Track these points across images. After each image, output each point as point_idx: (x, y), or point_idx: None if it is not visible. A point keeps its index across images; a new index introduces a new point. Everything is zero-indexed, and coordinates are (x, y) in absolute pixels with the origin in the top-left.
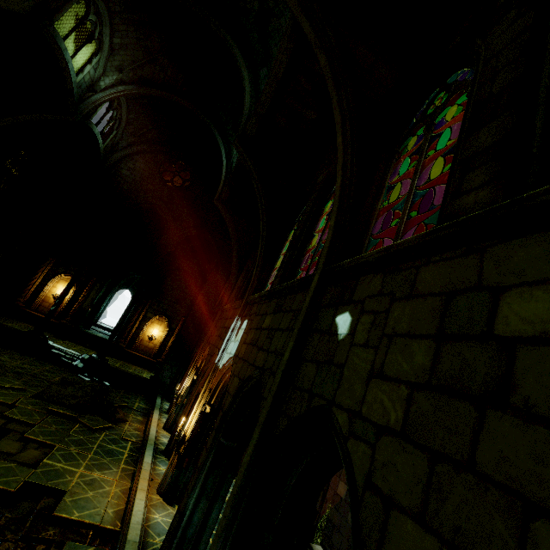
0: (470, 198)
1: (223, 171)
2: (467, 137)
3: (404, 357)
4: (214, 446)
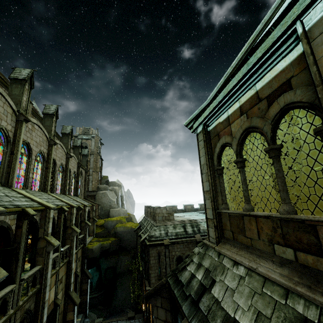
0: None
1: None
2: None
3: None
4: None
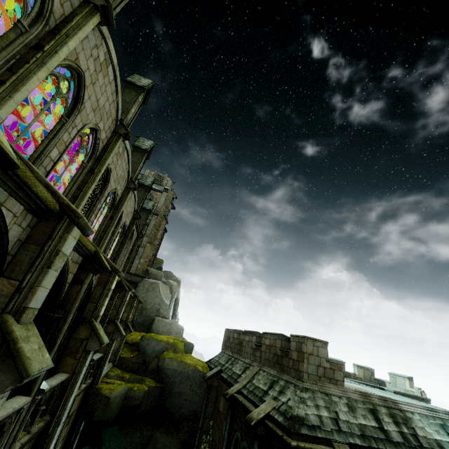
0: None
1: None
2: None
3: None
4: None
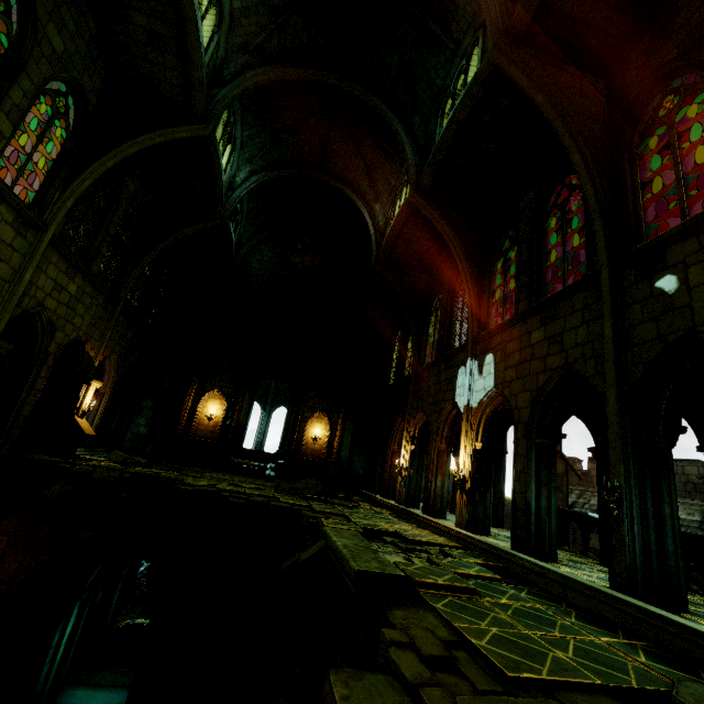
0: None
1: (370, 233)
2: None
3: None
4: (530, 449)
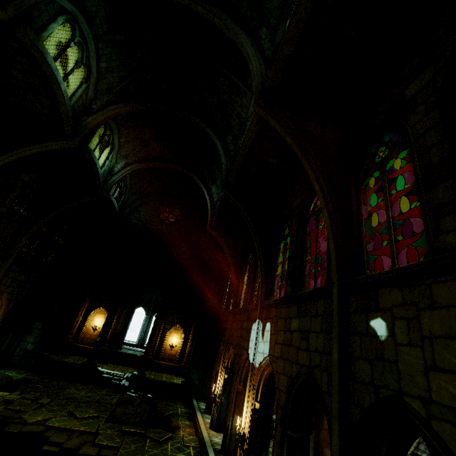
0: (451, 238)
1: (208, 205)
2: (427, 192)
3: (450, 354)
4: (284, 439)
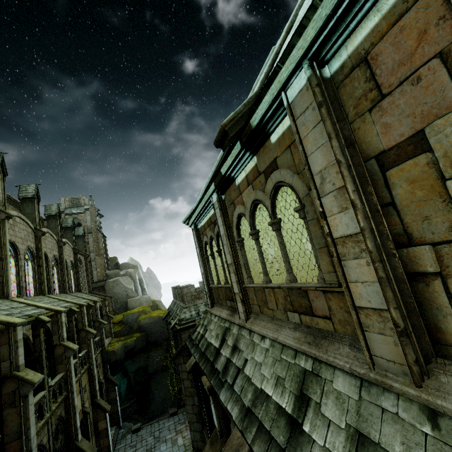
0: None
1: None
2: None
3: None
4: None
